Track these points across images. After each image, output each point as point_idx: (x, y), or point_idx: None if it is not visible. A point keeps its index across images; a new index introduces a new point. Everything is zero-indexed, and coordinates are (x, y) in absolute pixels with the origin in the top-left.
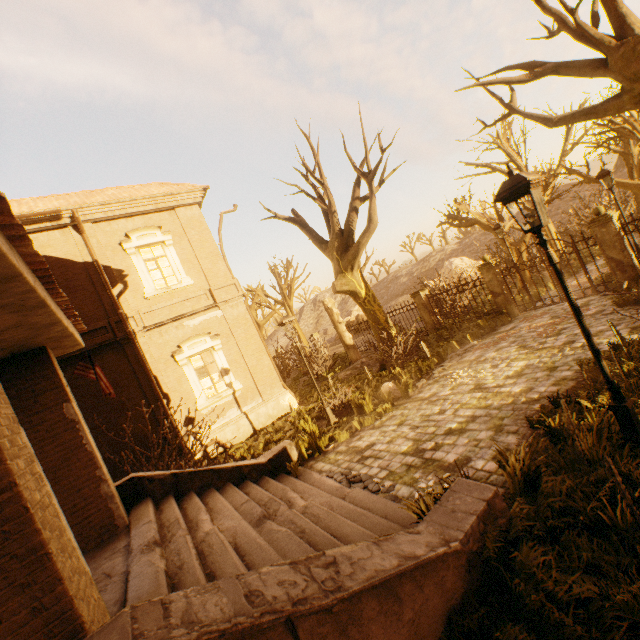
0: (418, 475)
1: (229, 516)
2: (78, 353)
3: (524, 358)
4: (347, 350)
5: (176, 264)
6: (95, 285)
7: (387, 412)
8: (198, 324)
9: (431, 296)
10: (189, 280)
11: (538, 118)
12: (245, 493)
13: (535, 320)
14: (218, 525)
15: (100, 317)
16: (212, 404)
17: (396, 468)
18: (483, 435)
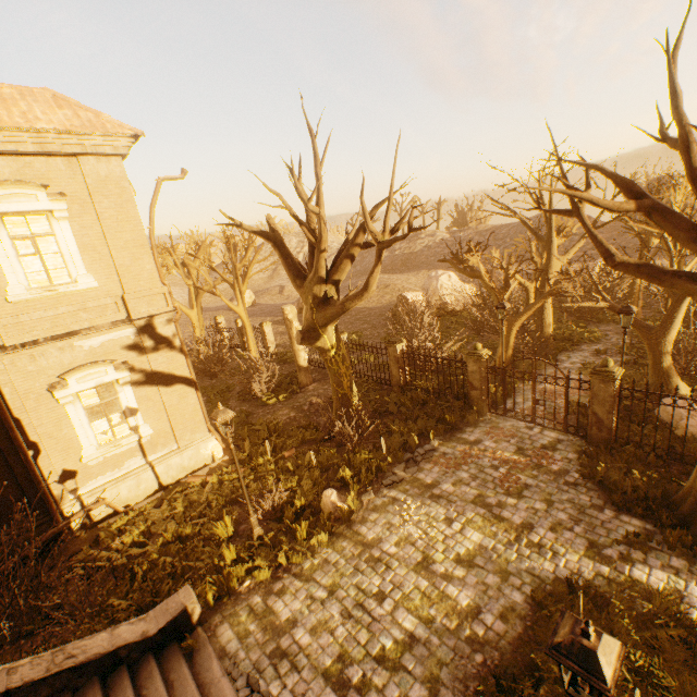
0: None
1: None
2: None
3: (480, 527)
4: (298, 371)
5: (70, 251)
6: None
7: (322, 546)
8: (98, 346)
9: (407, 352)
10: (90, 280)
11: (601, 245)
12: None
13: (501, 442)
14: None
15: None
16: (105, 453)
17: None
18: (416, 692)
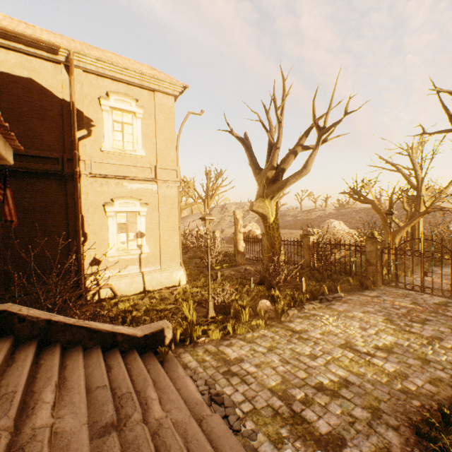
0: (285, 432)
1: (75, 406)
2: (24, 170)
3: (393, 334)
4: (237, 254)
5: (137, 135)
6: (64, 121)
7: (259, 328)
8: (135, 189)
9: (317, 242)
10: (142, 152)
11: None
12: (108, 366)
13: (397, 298)
14: (57, 417)
15: (57, 149)
16: (120, 256)
17: (261, 407)
18: (359, 413)
